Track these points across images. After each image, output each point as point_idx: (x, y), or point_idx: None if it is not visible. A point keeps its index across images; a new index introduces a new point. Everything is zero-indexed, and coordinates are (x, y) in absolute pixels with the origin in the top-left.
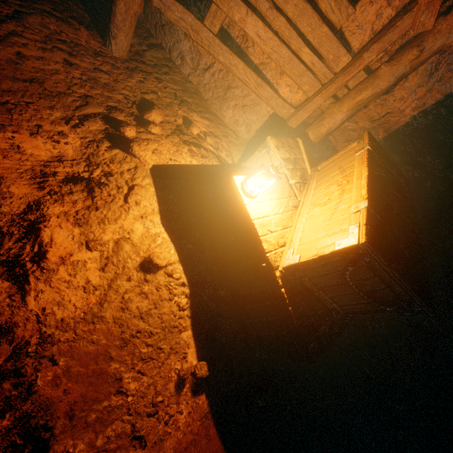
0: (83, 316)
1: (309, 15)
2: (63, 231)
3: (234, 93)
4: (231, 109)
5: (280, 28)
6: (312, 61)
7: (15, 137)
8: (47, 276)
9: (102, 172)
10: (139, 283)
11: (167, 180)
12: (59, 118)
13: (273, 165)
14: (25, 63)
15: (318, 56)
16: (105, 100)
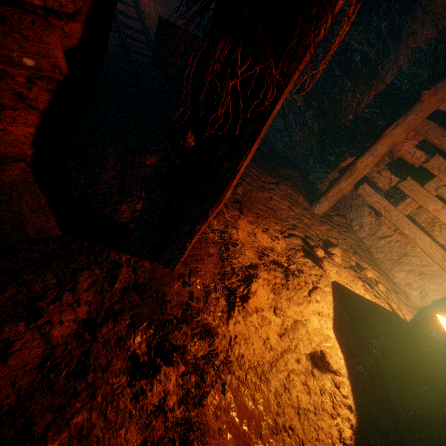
0: (256, 365)
1: None
2: (262, 291)
3: (411, 260)
4: (404, 272)
5: None
6: None
7: (254, 229)
8: (244, 314)
9: (296, 267)
10: (305, 371)
11: (343, 297)
12: (277, 230)
13: None
14: (271, 201)
15: None
16: (304, 231)
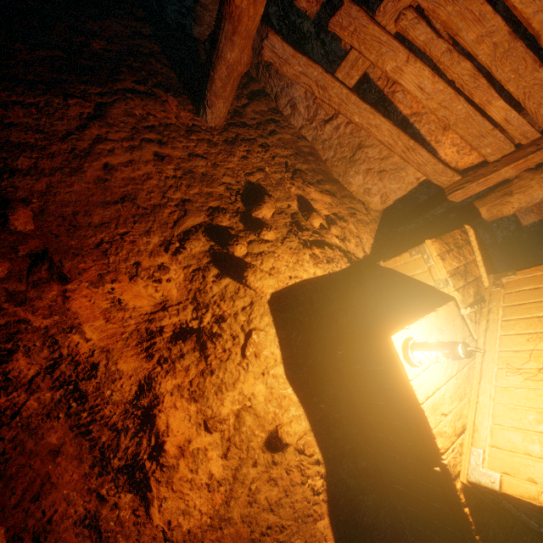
0: (210, 521)
1: (517, 56)
2: (178, 411)
3: (367, 153)
4: (361, 174)
5: (460, 76)
6: (506, 117)
7: (114, 287)
8: (167, 475)
9: (212, 316)
10: (266, 467)
11: (288, 312)
12: (157, 244)
13: (464, 346)
14: (114, 175)
15: (517, 105)
16: (205, 200)
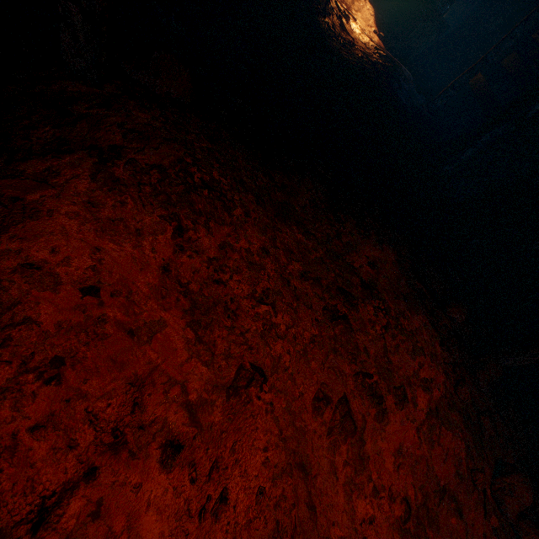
0: None
1: None
2: None
3: None
4: None
5: None
6: None
7: None
8: None
9: None
10: None
11: None
12: None
13: None
14: None
15: None
16: None
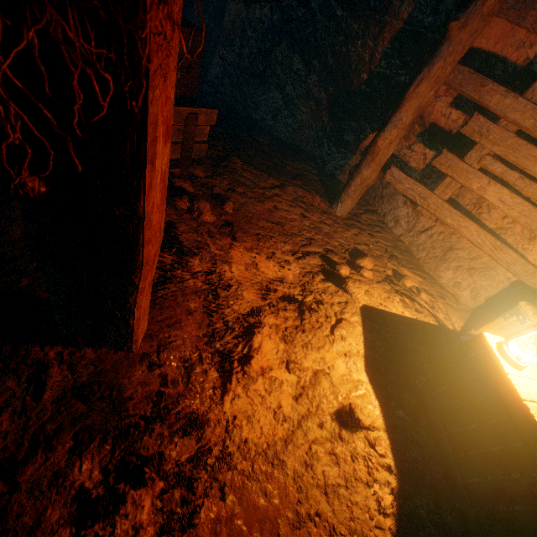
0: (265, 448)
1: None
2: (270, 342)
3: (457, 254)
4: (451, 270)
5: (534, 194)
6: None
7: (255, 257)
8: (246, 382)
9: (313, 298)
10: (331, 436)
11: (376, 324)
12: (288, 250)
13: None
14: (276, 212)
15: None
16: (324, 244)
